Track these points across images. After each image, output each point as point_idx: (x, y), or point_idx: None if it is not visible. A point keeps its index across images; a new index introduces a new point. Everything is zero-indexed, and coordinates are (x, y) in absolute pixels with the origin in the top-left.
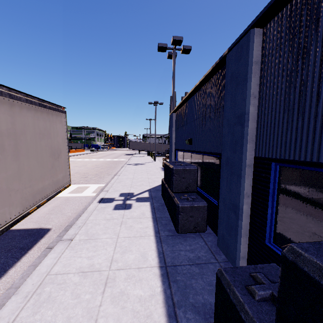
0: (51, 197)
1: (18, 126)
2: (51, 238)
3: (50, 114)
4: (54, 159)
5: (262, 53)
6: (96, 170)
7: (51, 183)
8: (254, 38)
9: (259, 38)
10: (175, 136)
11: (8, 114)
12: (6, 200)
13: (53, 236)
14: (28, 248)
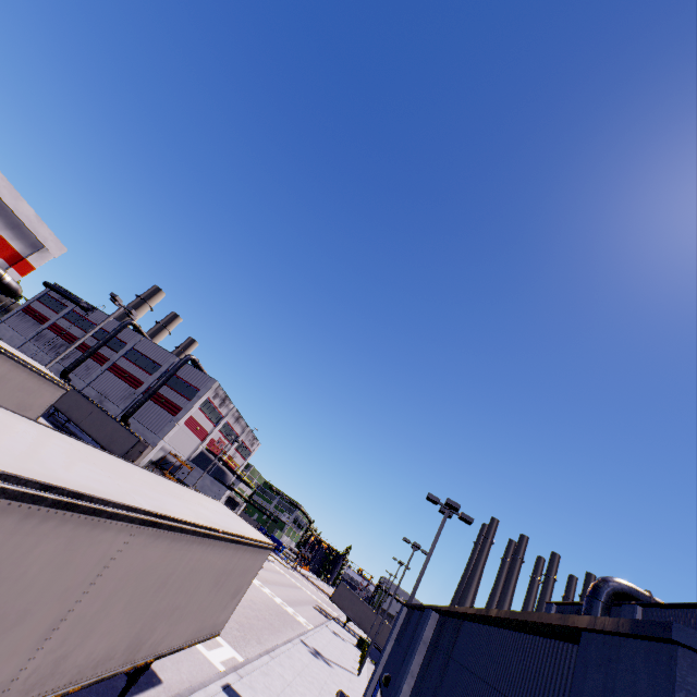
0: (201, 640)
1: (236, 566)
2: (160, 696)
3: (260, 552)
4: (232, 598)
5: (431, 636)
6: (246, 614)
7: (212, 624)
8: (430, 618)
9: (434, 621)
10: (390, 651)
11: (239, 557)
12: (188, 626)
13: (162, 695)
14: (141, 687)
